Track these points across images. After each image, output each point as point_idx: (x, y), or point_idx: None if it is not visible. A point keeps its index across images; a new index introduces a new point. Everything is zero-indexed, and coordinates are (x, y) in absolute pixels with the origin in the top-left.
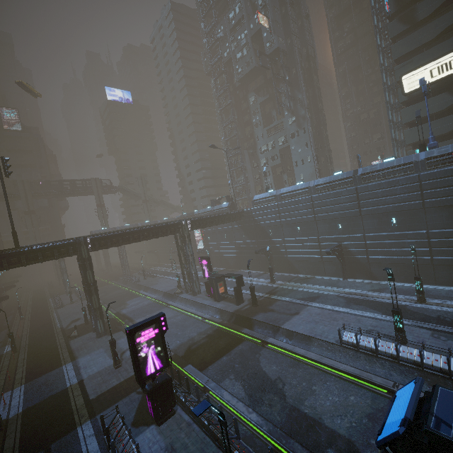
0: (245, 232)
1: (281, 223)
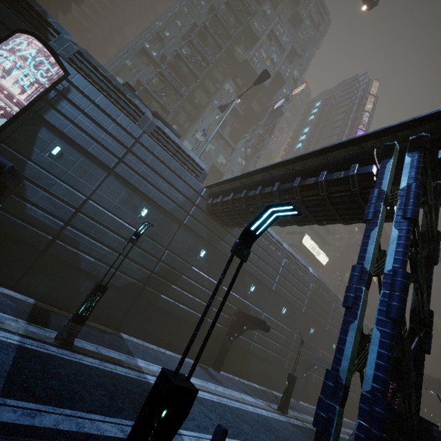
0: (210, 253)
1: (273, 287)
